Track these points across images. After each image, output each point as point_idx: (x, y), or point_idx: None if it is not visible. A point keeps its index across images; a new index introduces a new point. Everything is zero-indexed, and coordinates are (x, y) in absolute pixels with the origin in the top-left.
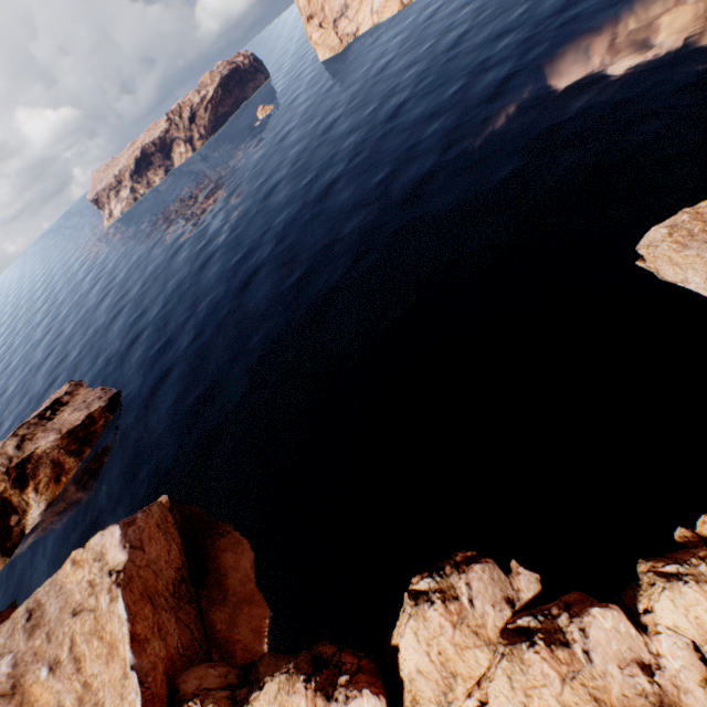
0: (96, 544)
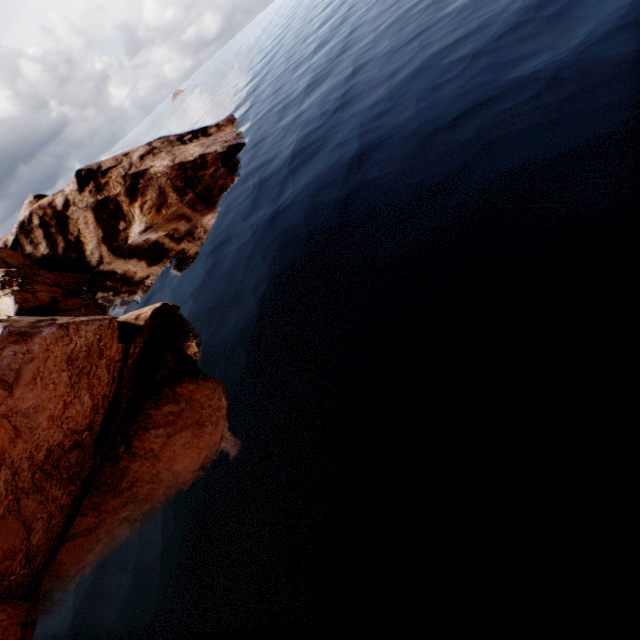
0: None
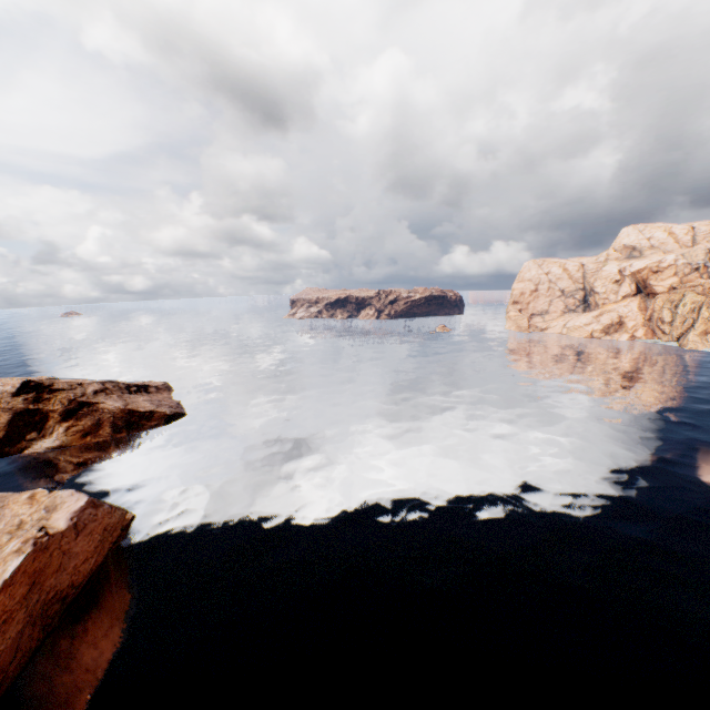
0: (62, 496)
